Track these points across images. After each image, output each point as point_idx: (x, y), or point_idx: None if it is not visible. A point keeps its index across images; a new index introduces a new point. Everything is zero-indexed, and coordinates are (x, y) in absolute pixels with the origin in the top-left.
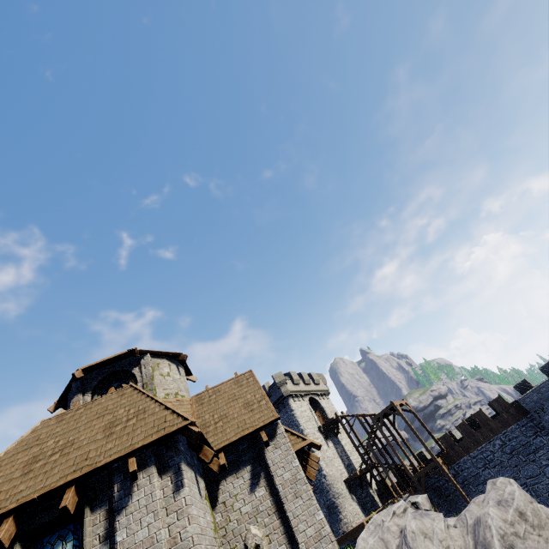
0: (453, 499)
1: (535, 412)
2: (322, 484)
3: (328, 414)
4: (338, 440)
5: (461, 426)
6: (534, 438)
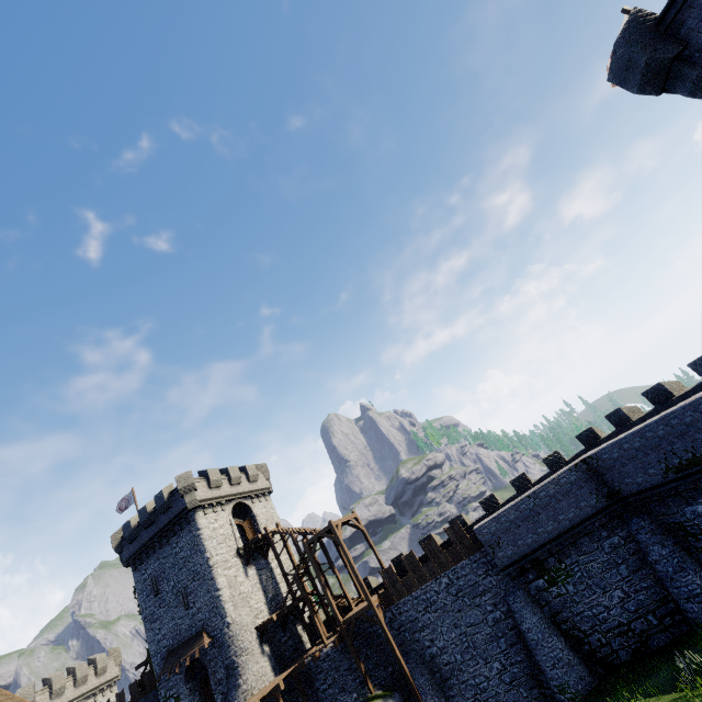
0: (385, 649)
1: (490, 546)
2: (223, 635)
3: (260, 525)
4: (267, 562)
5: (409, 558)
6: (484, 578)
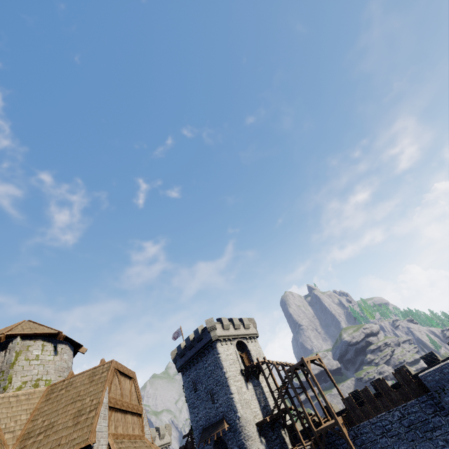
0: None
1: (436, 391)
2: (236, 424)
3: (253, 357)
4: (258, 382)
5: (364, 392)
6: (433, 417)
